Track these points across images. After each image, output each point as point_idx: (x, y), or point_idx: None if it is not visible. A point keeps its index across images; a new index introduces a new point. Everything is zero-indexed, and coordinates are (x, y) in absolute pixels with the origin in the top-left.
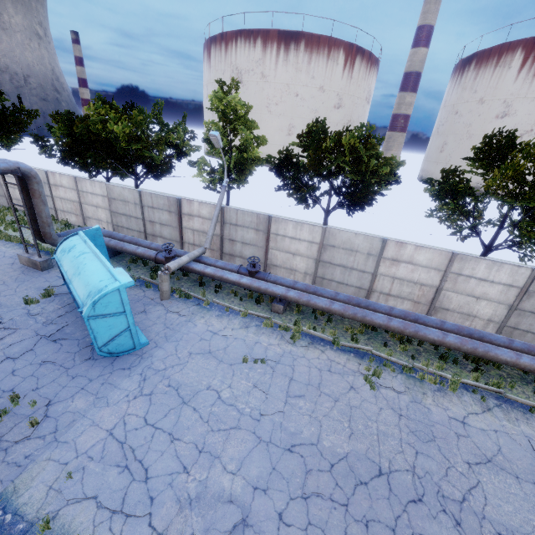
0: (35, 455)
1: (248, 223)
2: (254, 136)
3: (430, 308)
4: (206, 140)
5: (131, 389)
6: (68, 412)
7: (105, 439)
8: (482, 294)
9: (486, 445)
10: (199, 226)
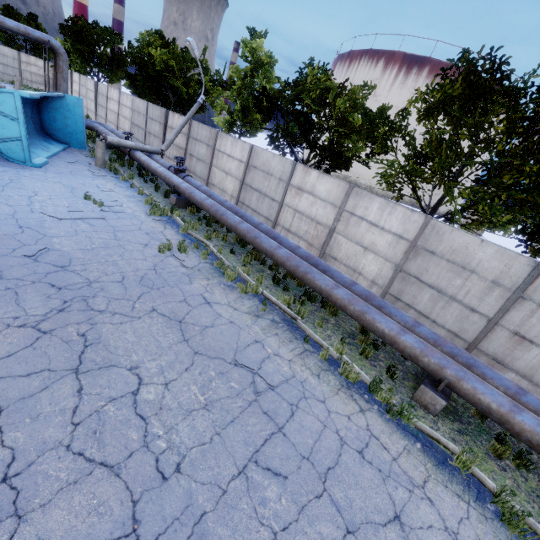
0: None
1: (204, 138)
2: (271, 89)
3: (320, 254)
4: None
5: None
6: None
7: None
8: (371, 244)
9: (200, 318)
10: (175, 140)
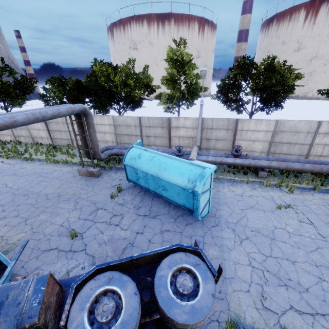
0: (223, 290)
1: (221, 126)
2: (195, 74)
3: None
4: (162, 81)
5: (232, 237)
6: (212, 259)
7: (253, 270)
8: None
9: None
10: (183, 134)
